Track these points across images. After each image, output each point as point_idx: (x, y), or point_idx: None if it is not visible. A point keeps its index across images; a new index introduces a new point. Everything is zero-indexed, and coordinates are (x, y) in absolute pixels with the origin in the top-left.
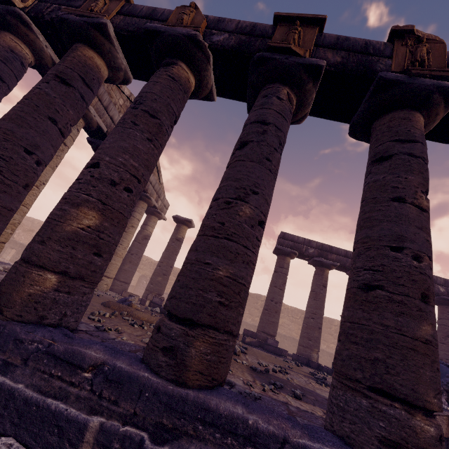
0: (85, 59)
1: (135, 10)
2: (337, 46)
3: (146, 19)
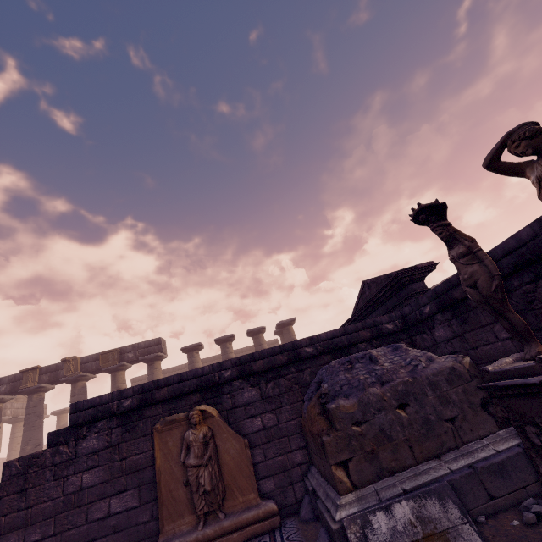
0: None
1: None
2: (47, 372)
3: None
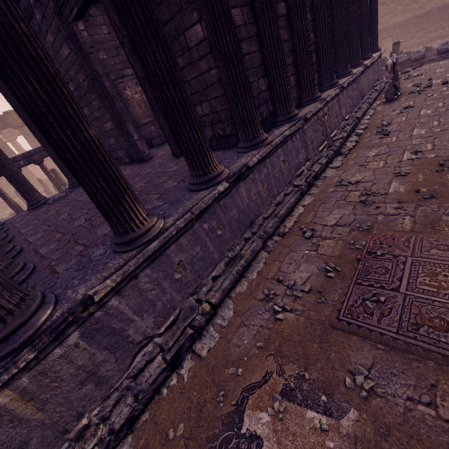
0: None
1: None
2: None
3: None
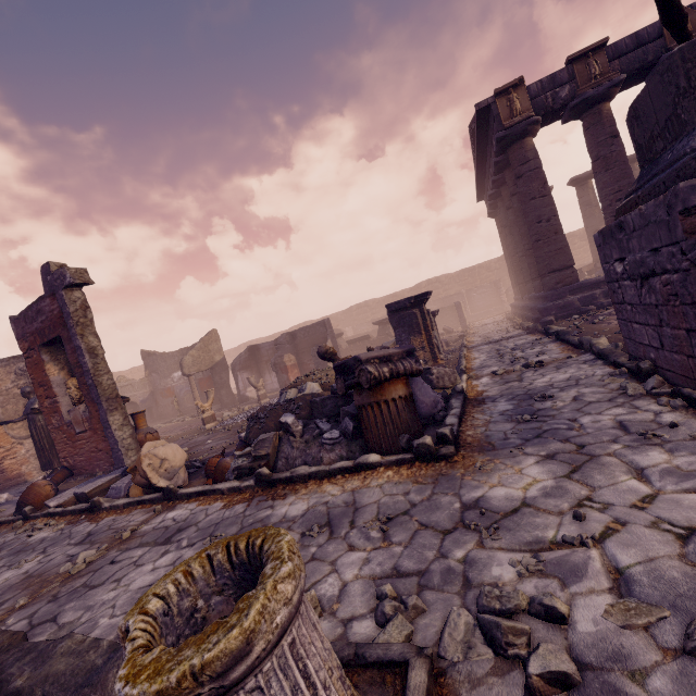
0: (610, 113)
1: (620, 49)
2: None
3: (638, 49)
